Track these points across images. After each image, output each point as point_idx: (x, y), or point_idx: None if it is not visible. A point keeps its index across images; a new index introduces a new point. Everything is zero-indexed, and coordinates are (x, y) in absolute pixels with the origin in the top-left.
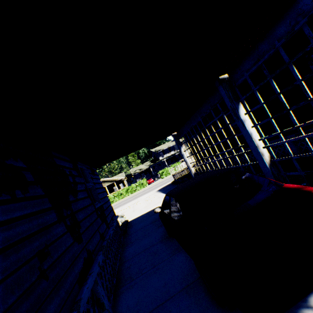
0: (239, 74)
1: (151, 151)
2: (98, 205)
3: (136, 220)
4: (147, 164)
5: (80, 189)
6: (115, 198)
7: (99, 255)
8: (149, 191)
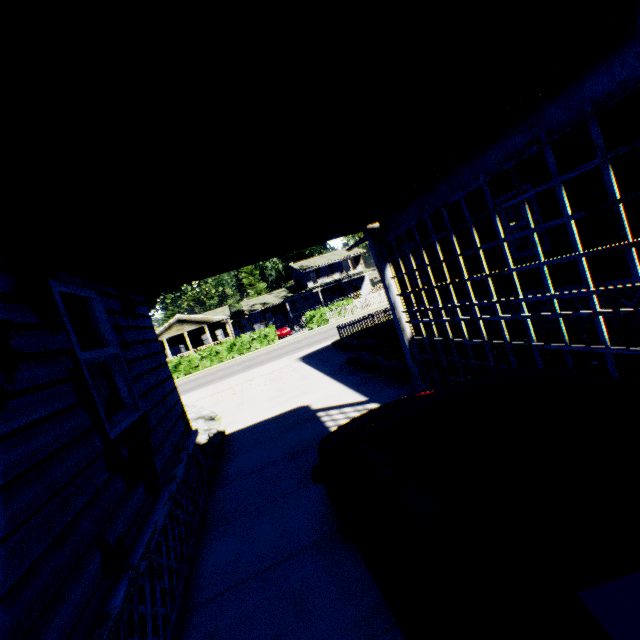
0: None
1: (292, 267)
2: (125, 423)
3: (245, 437)
4: (280, 294)
5: (36, 382)
6: (203, 361)
7: None
8: (281, 357)
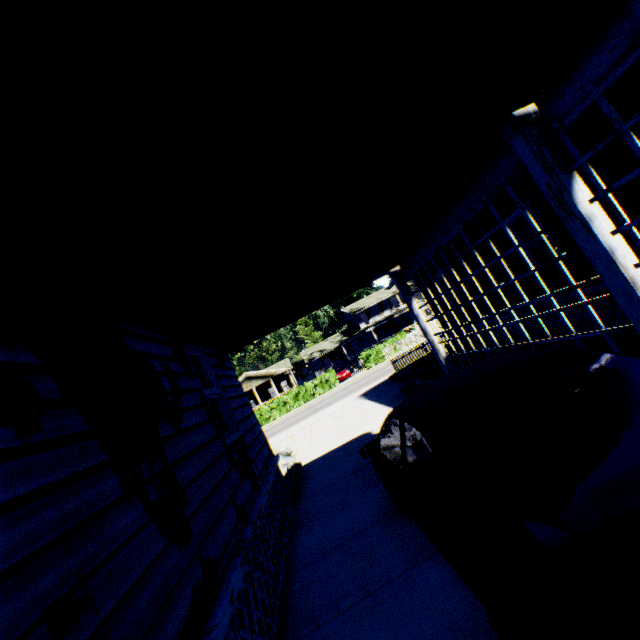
0: (570, 97)
1: (343, 312)
2: (233, 438)
3: (318, 464)
4: (335, 339)
5: (190, 405)
6: (272, 412)
7: (234, 568)
8: (343, 398)
